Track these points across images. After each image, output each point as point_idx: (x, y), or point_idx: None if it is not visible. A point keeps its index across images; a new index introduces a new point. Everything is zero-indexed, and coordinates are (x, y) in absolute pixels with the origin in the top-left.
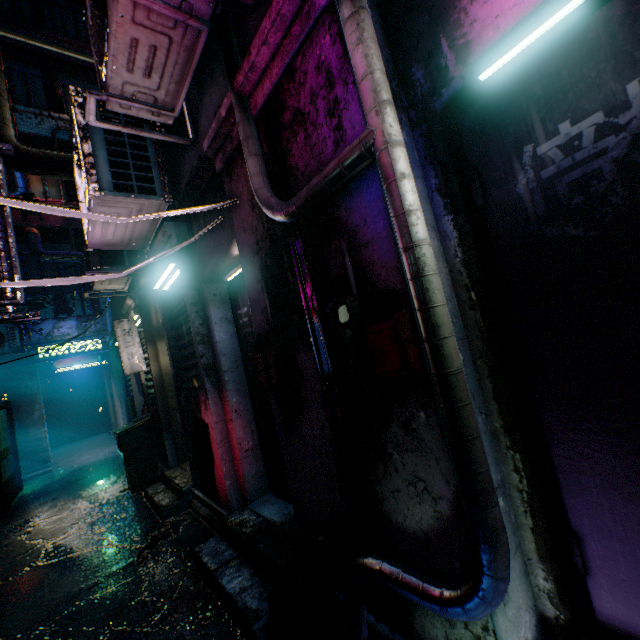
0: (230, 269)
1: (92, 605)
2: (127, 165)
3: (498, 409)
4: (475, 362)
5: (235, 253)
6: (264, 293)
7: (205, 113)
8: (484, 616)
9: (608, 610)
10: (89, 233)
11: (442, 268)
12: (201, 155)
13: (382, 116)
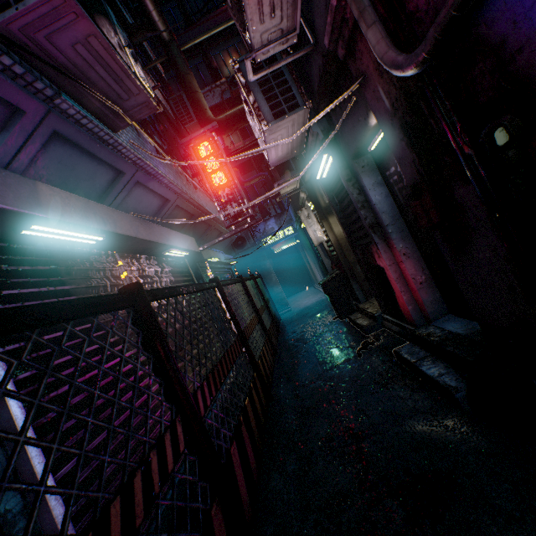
0: (370, 140)
1: (339, 374)
2: (275, 95)
3: None
4: None
5: (372, 124)
6: (408, 148)
7: (317, 12)
8: None
9: None
10: (268, 157)
11: None
12: (323, 53)
13: None
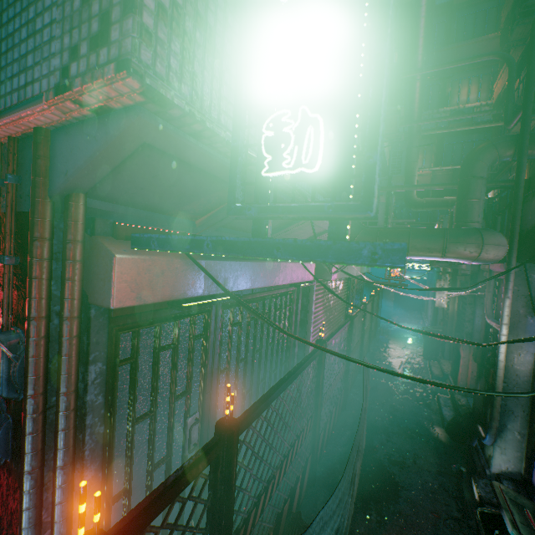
0: None
1: (401, 386)
2: None
3: (529, 415)
4: (529, 398)
5: None
6: (483, 331)
7: None
8: (492, 448)
9: (533, 479)
10: None
11: (528, 366)
12: None
13: (500, 326)
